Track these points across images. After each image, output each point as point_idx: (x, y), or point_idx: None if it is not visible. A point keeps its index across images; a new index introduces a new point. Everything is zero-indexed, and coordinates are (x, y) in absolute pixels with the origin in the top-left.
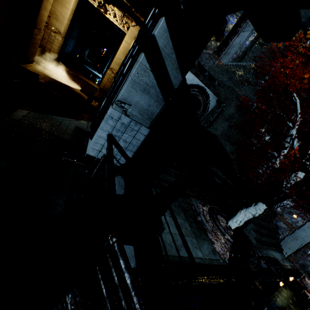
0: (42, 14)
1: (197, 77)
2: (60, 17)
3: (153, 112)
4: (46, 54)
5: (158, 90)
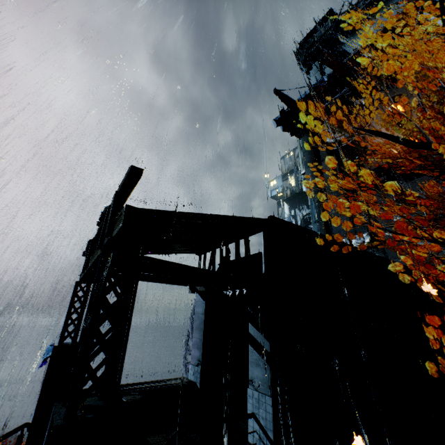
0: None
1: None
2: None
3: (267, 379)
4: None
5: (262, 359)
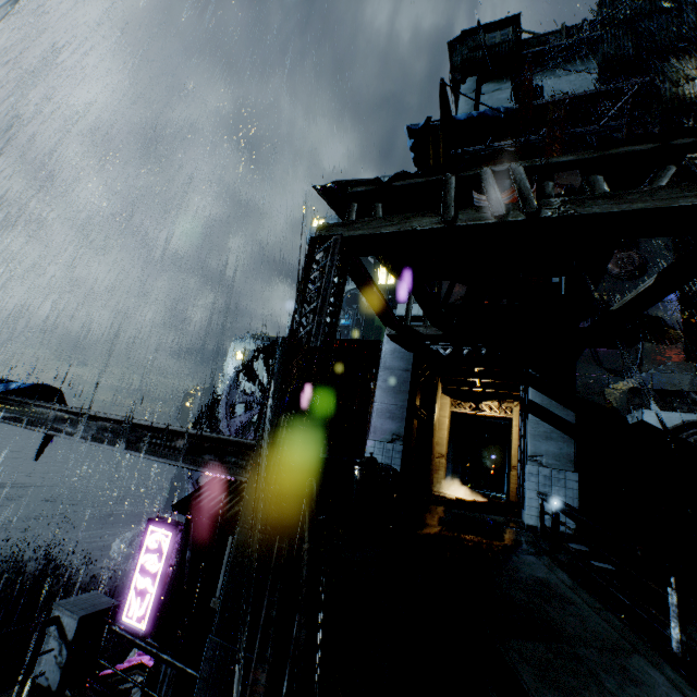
0: (433, 441)
1: (673, 411)
2: (439, 440)
3: (568, 453)
4: (434, 485)
5: (558, 432)
